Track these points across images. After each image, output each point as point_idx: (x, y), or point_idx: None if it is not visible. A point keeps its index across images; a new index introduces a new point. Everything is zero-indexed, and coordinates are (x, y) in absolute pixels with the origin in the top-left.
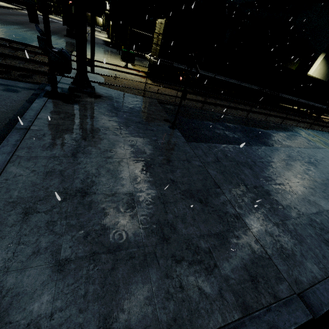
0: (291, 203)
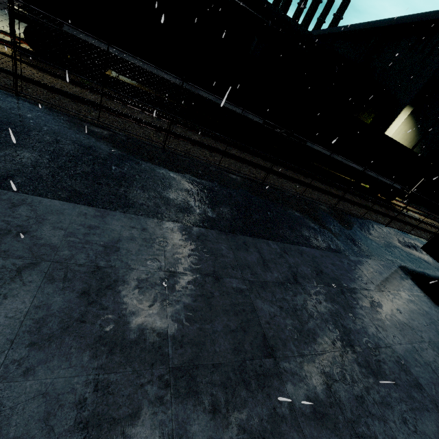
0: None
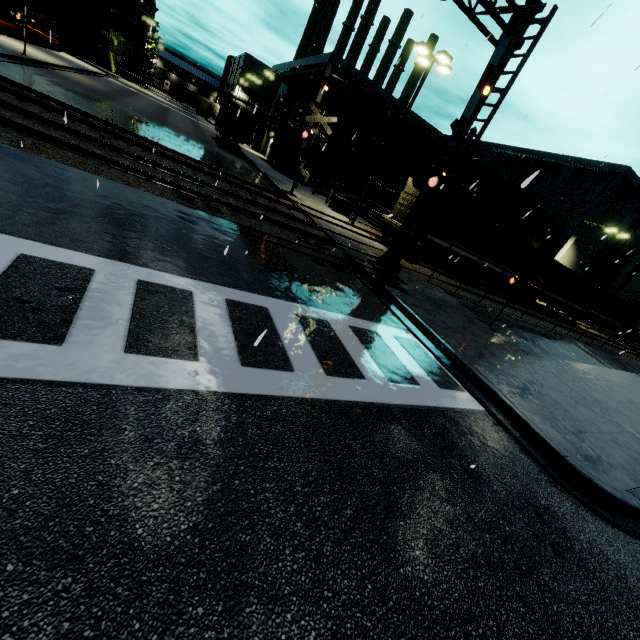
0: (638, 420)
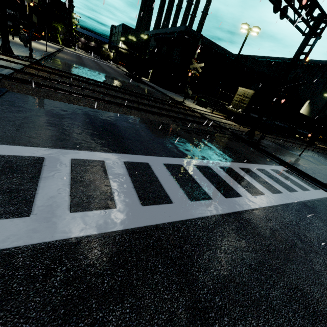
0: None
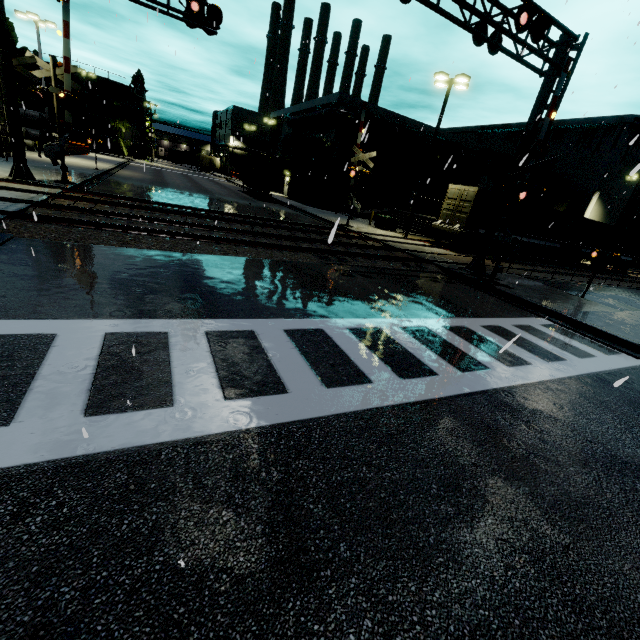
0: None
